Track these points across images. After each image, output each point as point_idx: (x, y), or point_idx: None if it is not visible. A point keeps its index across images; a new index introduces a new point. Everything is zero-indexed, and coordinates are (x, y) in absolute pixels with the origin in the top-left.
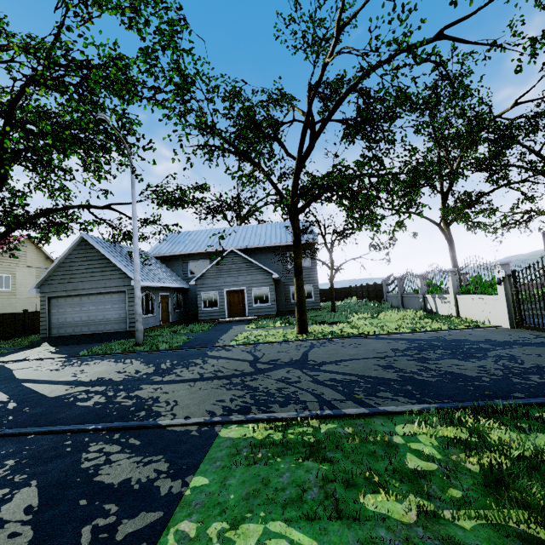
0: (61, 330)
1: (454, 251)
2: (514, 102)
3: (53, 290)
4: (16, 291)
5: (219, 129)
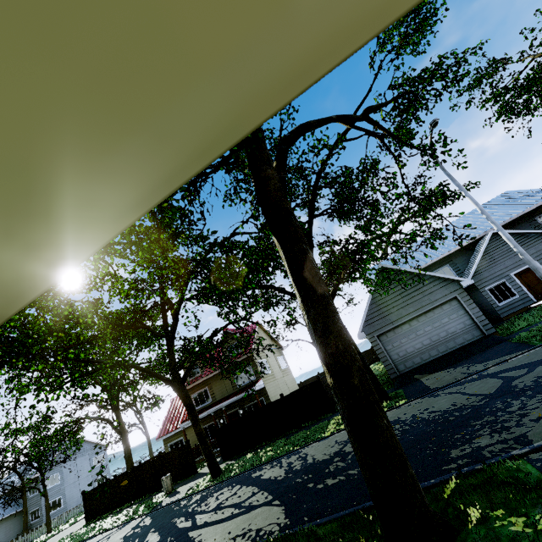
0: (408, 364)
1: None
2: None
3: (378, 328)
4: (273, 373)
5: (520, 87)
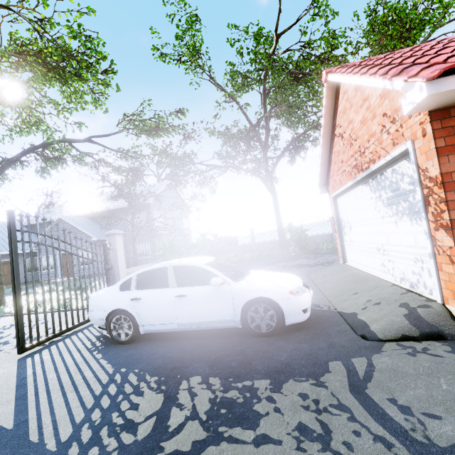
0: None
1: (276, 202)
2: (275, 34)
3: None
4: None
5: None
